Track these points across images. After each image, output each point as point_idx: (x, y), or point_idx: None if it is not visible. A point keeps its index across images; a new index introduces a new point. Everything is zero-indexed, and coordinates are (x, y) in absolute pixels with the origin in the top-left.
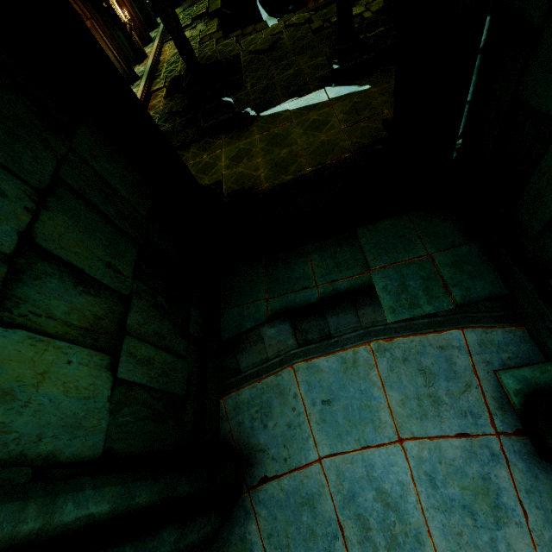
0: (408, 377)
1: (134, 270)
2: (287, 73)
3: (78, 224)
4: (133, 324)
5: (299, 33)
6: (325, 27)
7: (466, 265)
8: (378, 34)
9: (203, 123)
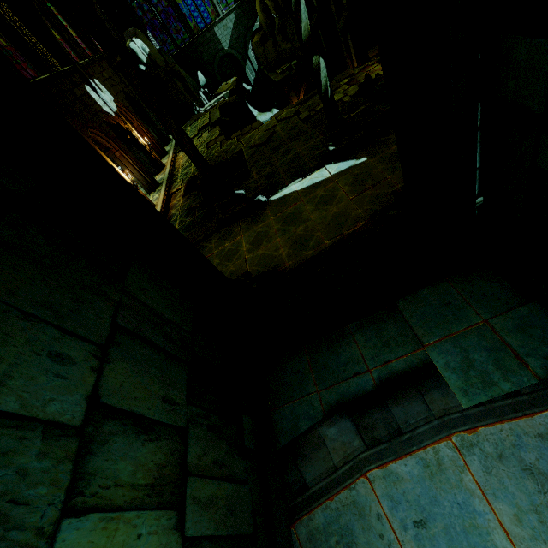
0: (512, 480)
1: (187, 394)
2: (287, 158)
3: (135, 366)
4: (193, 460)
5: (290, 124)
6: (312, 115)
7: (532, 328)
8: (360, 113)
9: (221, 216)
